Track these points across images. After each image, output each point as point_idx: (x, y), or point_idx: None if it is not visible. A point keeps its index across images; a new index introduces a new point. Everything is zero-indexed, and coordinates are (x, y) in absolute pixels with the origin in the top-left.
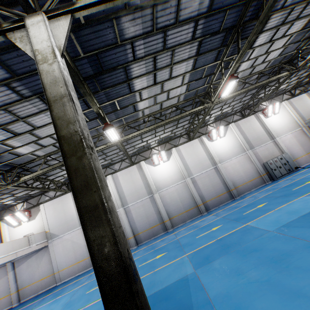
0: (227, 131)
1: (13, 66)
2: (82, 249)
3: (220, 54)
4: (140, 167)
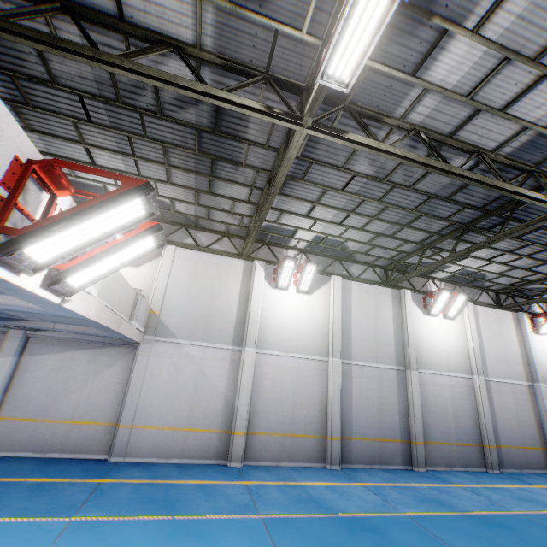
0: None
1: None
2: (213, 402)
3: None
4: (399, 299)
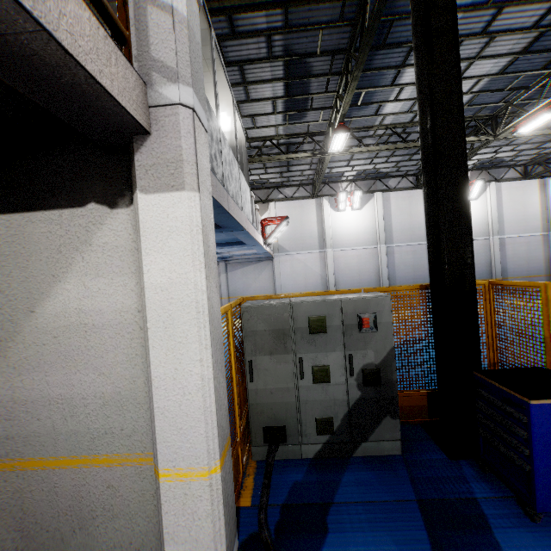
0: None
1: None
2: (315, 279)
3: None
4: None
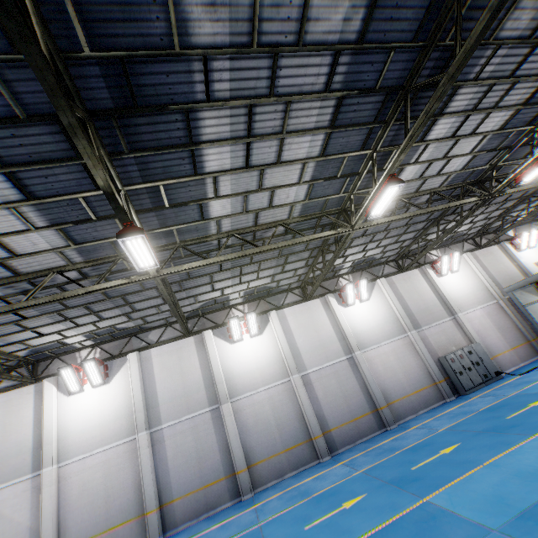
0: (373, 290)
1: None
2: None
3: (371, 136)
4: (203, 342)
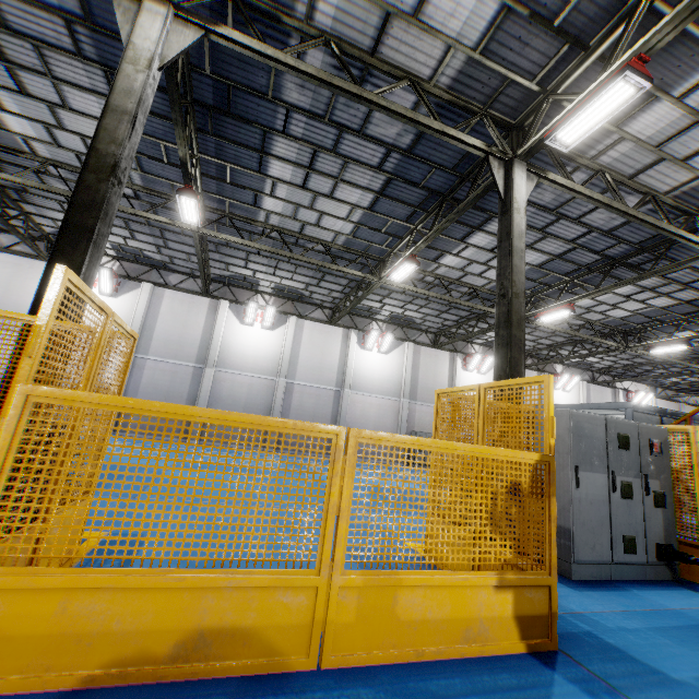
0: (396, 348)
1: (97, 10)
2: None
3: (416, 216)
4: (216, 308)
